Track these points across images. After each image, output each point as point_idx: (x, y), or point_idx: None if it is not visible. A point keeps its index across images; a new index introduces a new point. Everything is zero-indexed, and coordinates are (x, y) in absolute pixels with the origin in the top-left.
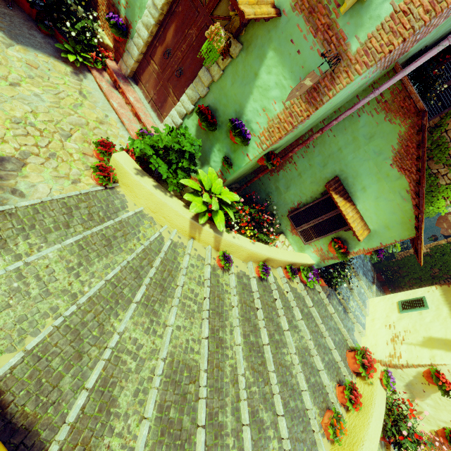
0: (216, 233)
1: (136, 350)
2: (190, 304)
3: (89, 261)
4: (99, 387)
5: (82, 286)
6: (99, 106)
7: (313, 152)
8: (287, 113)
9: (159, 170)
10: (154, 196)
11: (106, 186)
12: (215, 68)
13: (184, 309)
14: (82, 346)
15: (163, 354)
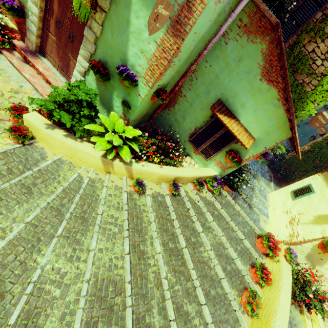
0: (126, 165)
1: (60, 278)
2: (111, 227)
3: (8, 209)
4: (22, 320)
5: (3, 232)
6: (12, 79)
7: (197, 83)
8: (161, 50)
9: (62, 121)
10: (66, 144)
11: (24, 143)
12: (95, 24)
13: (105, 233)
14: (3, 286)
15: (86, 277)
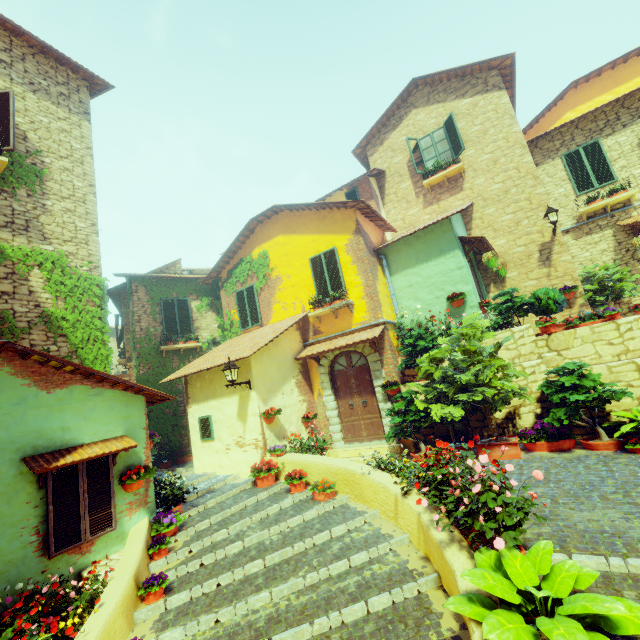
0: None
1: None
2: None
3: None
4: None
5: None
6: None
7: None
8: None
9: None
10: None
11: None
12: None
13: None
14: None
15: None
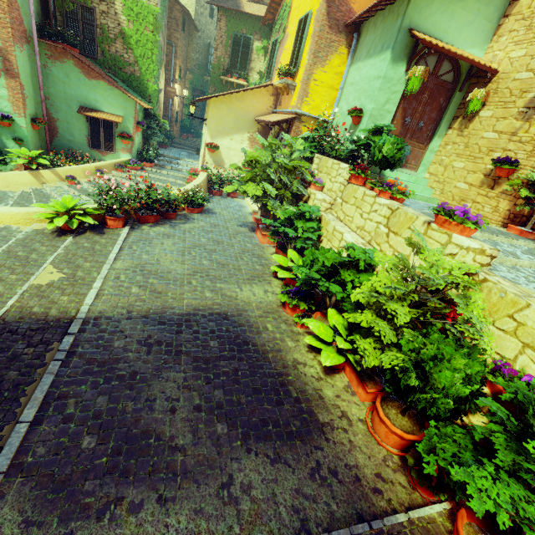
0: (50, 170)
1: None
2: None
3: None
4: None
5: None
6: None
7: (58, 105)
8: (11, 90)
9: None
10: None
11: None
12: None
13: None
14: None
15: None
